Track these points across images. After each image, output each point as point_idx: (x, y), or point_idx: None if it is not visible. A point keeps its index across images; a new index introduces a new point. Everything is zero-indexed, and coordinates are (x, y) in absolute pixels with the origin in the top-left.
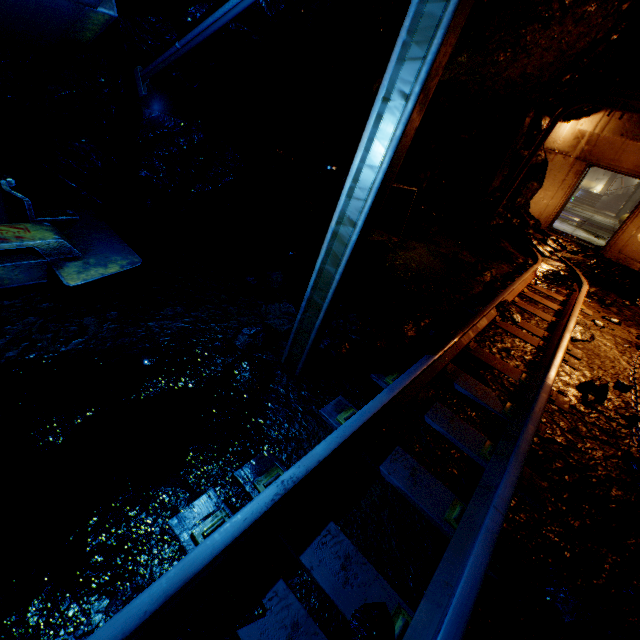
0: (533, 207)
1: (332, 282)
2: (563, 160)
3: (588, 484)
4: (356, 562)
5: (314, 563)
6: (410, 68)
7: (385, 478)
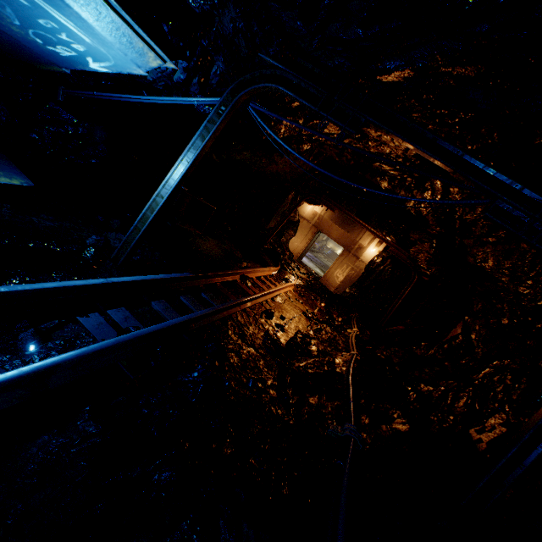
0: (291, 245)
1: (149, 220)
2: (307, 224)
3: (244, 334)
4: (131, 319)
5: (113, 314)
6: (191, 155)
7: (153, 307)
